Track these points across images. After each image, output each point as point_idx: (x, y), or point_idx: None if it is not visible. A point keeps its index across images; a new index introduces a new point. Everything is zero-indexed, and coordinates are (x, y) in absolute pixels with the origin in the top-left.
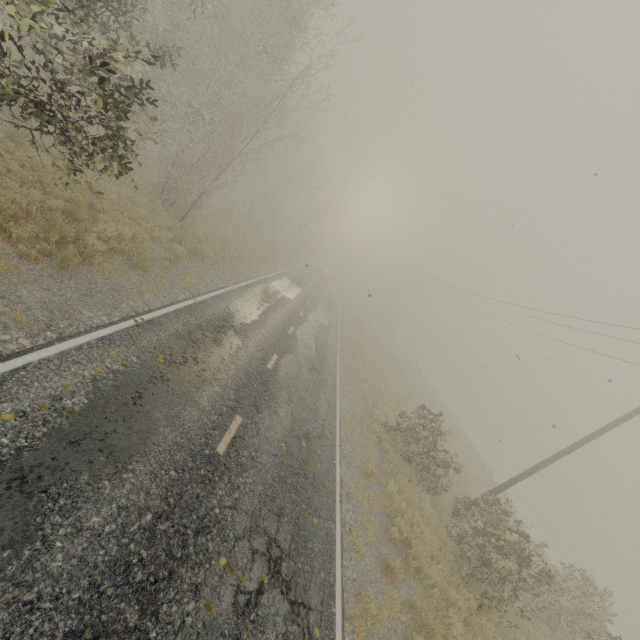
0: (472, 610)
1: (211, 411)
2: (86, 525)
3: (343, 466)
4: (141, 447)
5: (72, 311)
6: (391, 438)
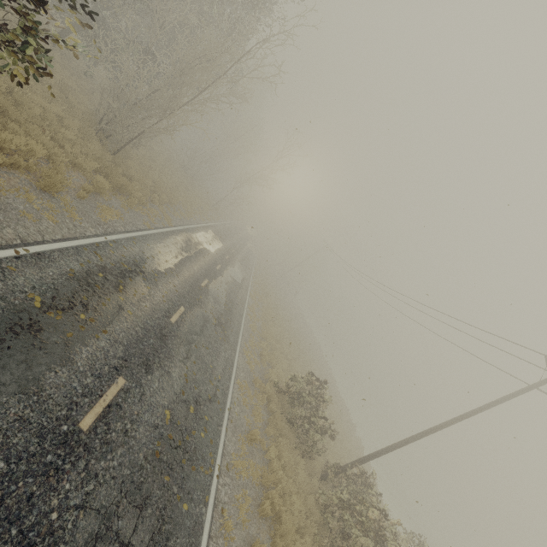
0: None
1: (87, 372)
2: None
3: (229, 432)
4: None
5: None
6: (279, 399)
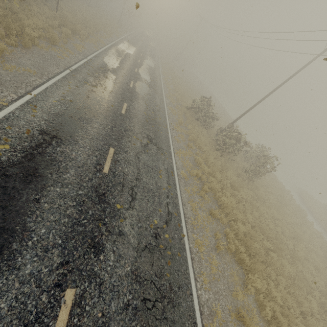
0: (218, 156)
1: (115, 101)
2: (94, 127)
3: (170, 121)
4: (97, 111)
5: (45, 68)
6: (190, 112)
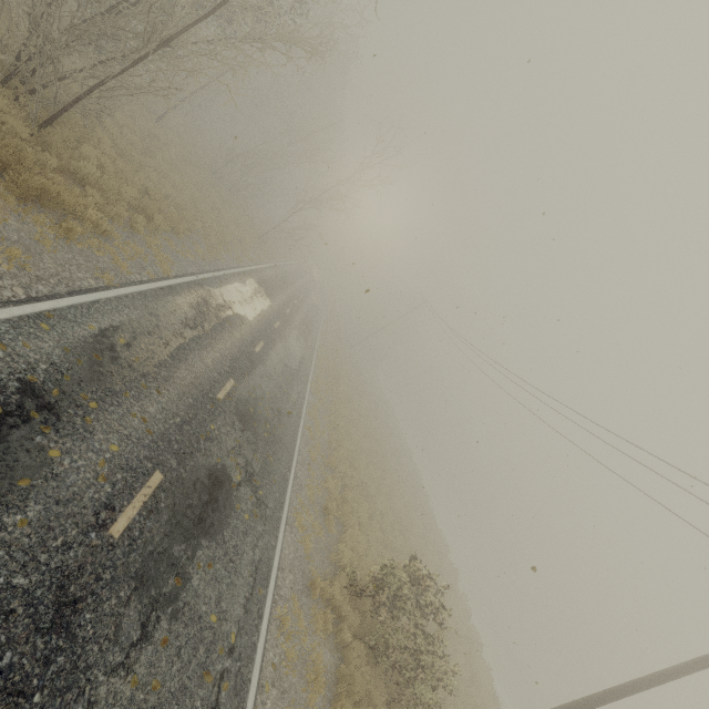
0: None
1: None
2: None
3: None
4: None
5: None
6: (356, 605)
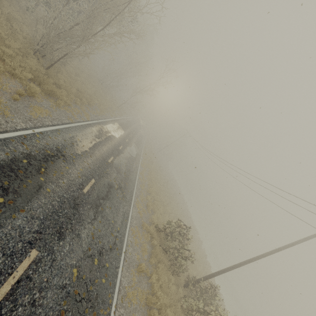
0: None
1: None
2: None
3: (124, 269)
4: None
5: None
6: (158, 235)
